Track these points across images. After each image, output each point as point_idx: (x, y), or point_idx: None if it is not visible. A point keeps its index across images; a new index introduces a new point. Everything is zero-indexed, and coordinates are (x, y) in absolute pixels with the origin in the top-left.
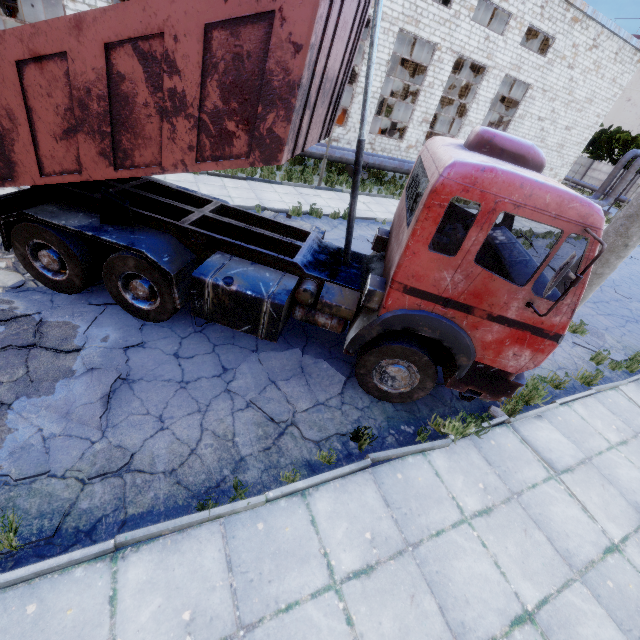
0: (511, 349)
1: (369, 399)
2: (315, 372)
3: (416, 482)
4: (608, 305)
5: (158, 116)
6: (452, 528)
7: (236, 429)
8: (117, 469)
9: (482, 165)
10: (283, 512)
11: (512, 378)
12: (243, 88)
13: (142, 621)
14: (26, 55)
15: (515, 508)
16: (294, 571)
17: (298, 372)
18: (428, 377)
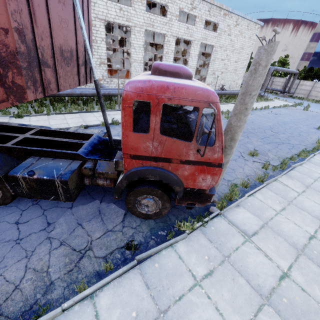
0: (200, 177)
1: (140, 220)
2: (107, 212)
3: (167, 266)
4: (268, 138)
5: None
6: (189, 291)
7: (50, 262)
8: None
9: (143, 80)
10: (76, 314)
11: (207, 192)
12: None
13: None
14: None
15: (227, 266)
16: None
17: (97, 214)
18: (165, 201)
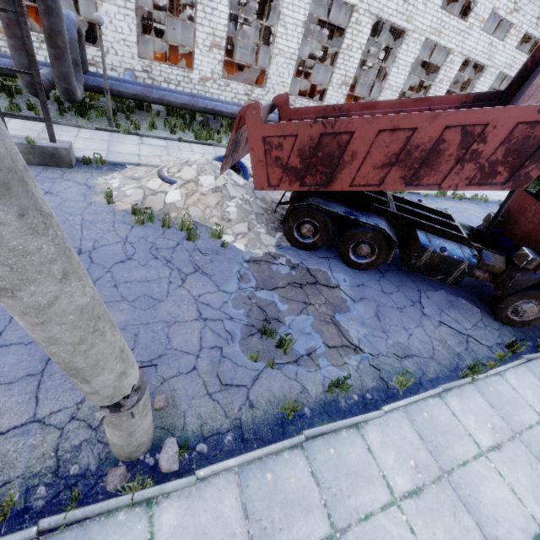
0: None
1: (497, 324)
2: (459, 305)
3: None
4: None
5: (454, 161)
6: None
7: (444, 337)
8: (411, 354)
9: None
10: (497, 383)
11: None
12: (520, 151)
13: (473, 425)
14: (389, 127)
15: None
16: (521, 411)
17: (450, 305)
18: None
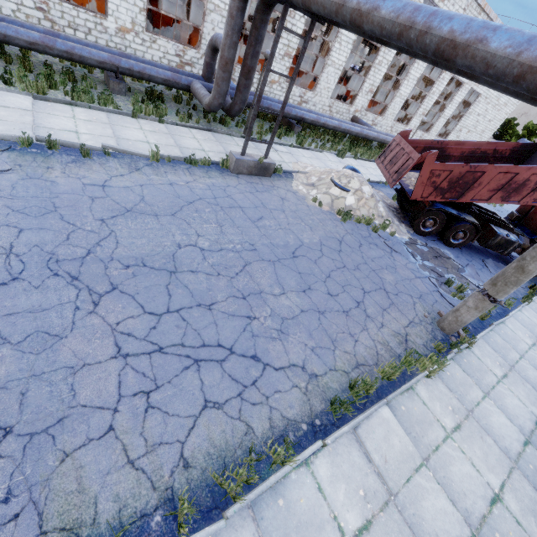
0: None
1: None
2: (500, 267)
3: None
4: None
5: (530, 190)
6: None
7: None
8: None
9: None
10: (534, 305)
11: None
12: None
13: (536, 322)
14: (504, 171)
15: None
16: None
17: (496, 267)
18: None
